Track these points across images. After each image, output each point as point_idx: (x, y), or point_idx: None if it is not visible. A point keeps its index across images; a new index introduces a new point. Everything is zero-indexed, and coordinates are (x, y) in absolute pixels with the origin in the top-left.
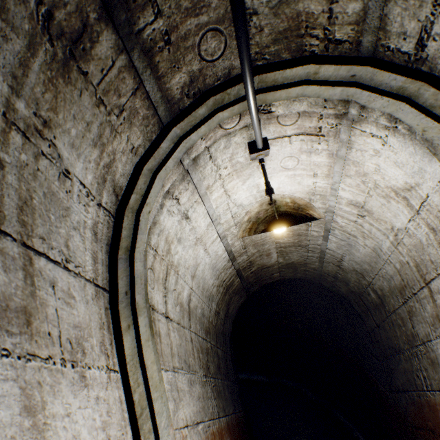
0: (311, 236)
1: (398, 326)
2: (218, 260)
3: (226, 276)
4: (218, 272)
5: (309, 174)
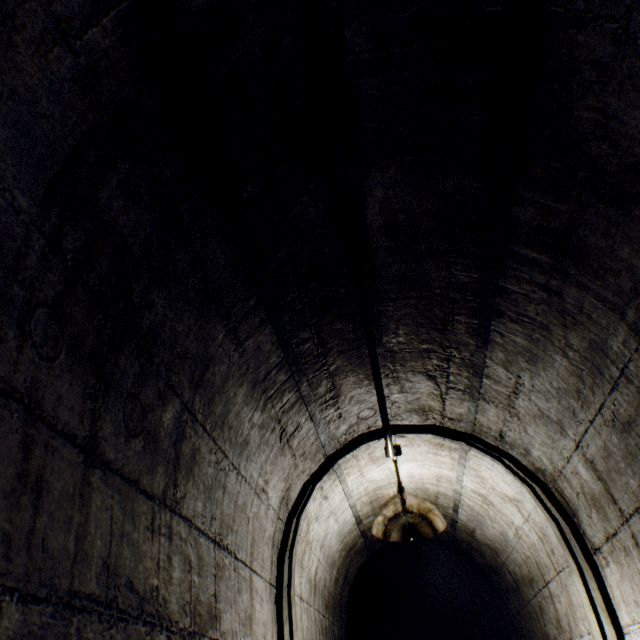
0: (441, 505)
1: (534, 619)
2: (345, 525)
3: (350, 538)
4: (343, 536)
5: (435, 465)
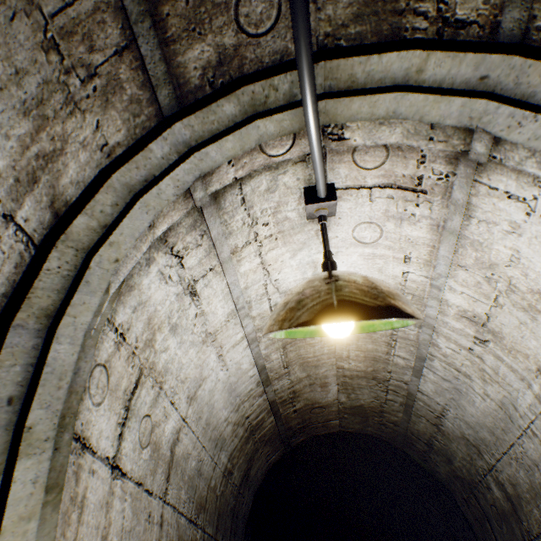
0: (394, 365)
1: None
2: (241, 379)
3: (252, 409)
4: (240, 400)
5: (397, 256)
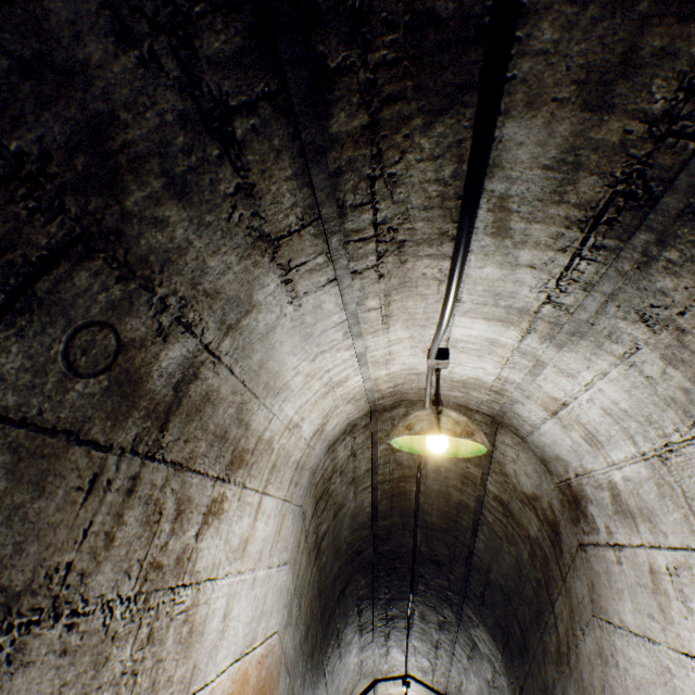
0: None
1: None
2: None
3: None
4: None
5: None
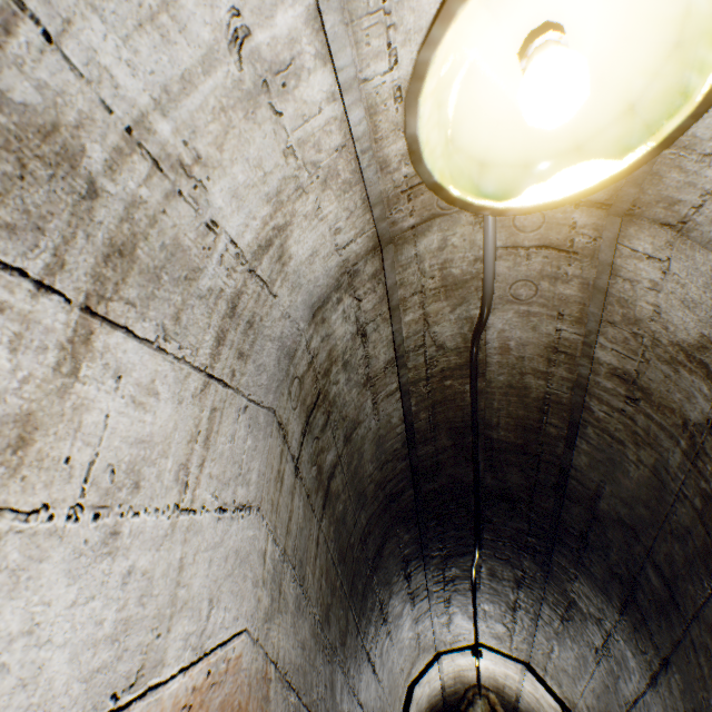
0: (507, 693)
1: None
2: (434, 690)
3: (434, 699)
4: (430, 697)
5: (505, 666)
